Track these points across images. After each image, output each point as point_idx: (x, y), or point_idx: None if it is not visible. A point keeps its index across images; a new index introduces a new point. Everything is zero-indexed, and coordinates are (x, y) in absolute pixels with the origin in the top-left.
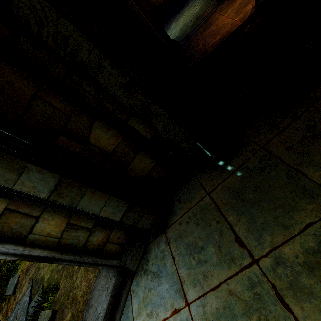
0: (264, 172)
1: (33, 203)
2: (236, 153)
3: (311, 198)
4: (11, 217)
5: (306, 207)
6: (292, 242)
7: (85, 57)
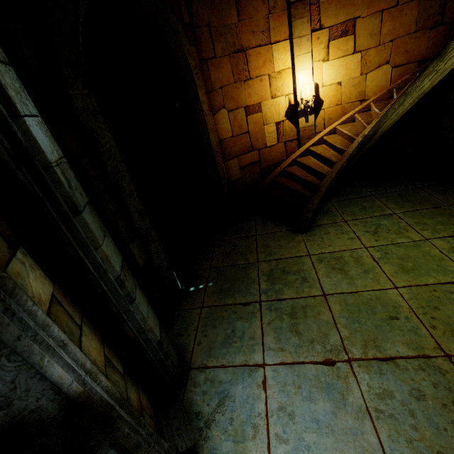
0: (223, 274)
1: (72, 304)
2: (197, 278)
3: (249, 268)
4: (60, 312)
5: (251, 271)
6: (260, 283)
7: (124, 185)
